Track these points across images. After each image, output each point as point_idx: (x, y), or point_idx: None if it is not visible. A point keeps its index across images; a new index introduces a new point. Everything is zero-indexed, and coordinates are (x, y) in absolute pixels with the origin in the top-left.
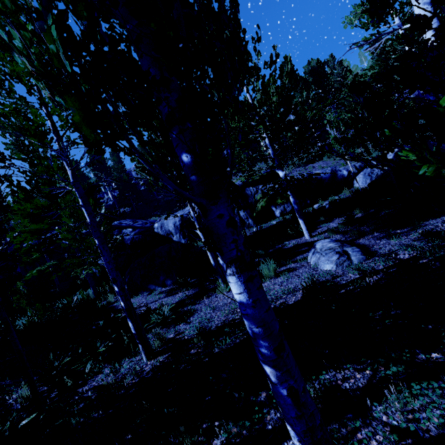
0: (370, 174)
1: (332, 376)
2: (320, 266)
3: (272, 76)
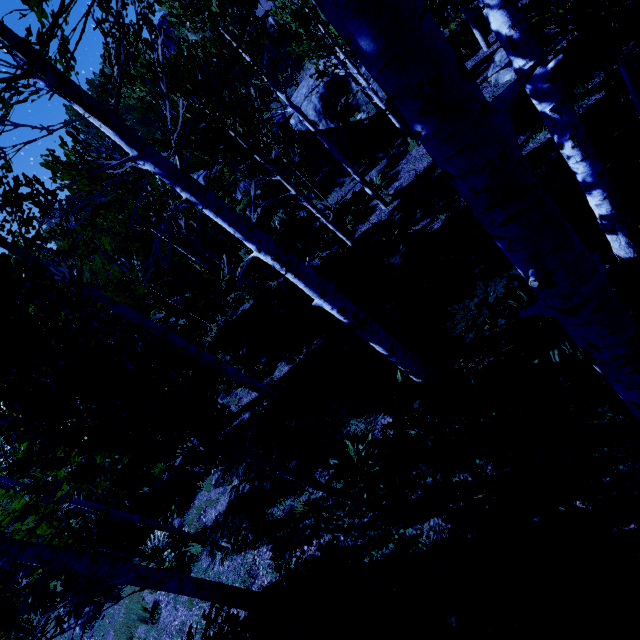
0: None
1: None
2: (500, 81)
3: None
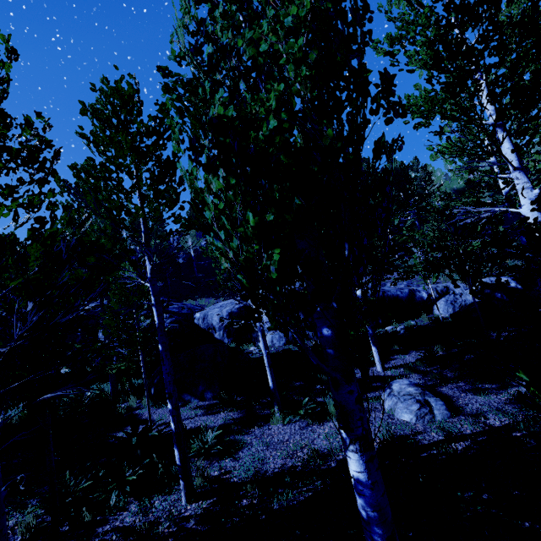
0: (453, 302)
1: None
2: (396, 414)
3: None
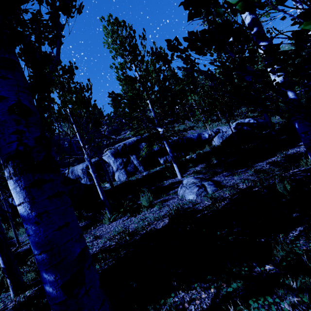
0: (222, 136)
1: (180, 298)
2: (185, 197)
3: (152, 59)
